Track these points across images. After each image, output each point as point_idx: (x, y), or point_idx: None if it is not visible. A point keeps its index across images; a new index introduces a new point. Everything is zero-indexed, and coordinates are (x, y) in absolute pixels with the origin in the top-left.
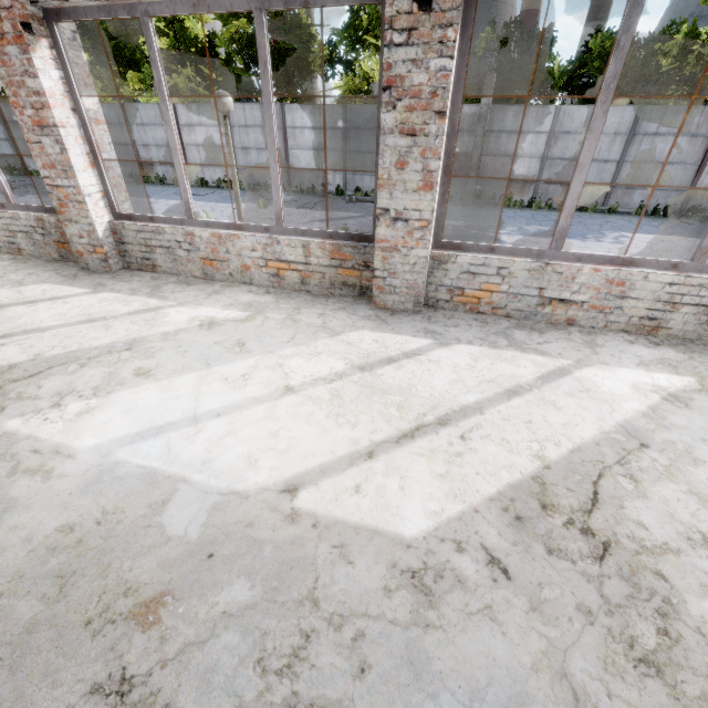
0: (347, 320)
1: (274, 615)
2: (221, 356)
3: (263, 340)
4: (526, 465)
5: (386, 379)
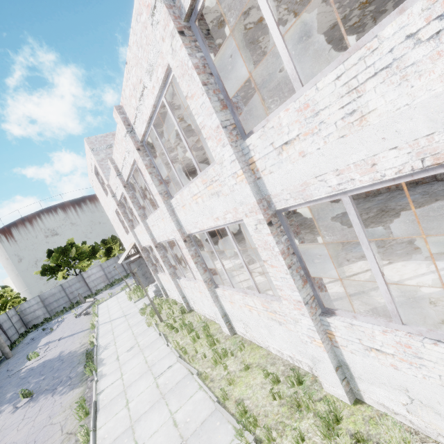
0: None
1: (391, 251)
2: (440, 295)
3: (418, 305)
4: (329, 272)
5: (354, 288)
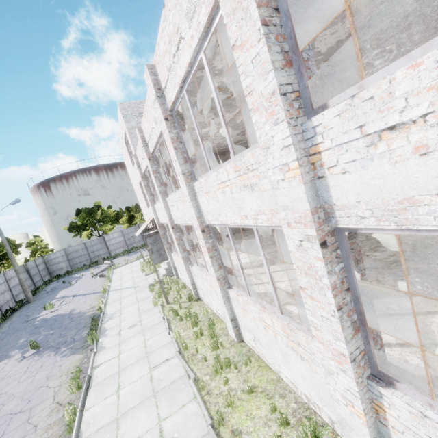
0: (426, 390)
1: None
2: None
3: None
4: None
5: (409, 335)
